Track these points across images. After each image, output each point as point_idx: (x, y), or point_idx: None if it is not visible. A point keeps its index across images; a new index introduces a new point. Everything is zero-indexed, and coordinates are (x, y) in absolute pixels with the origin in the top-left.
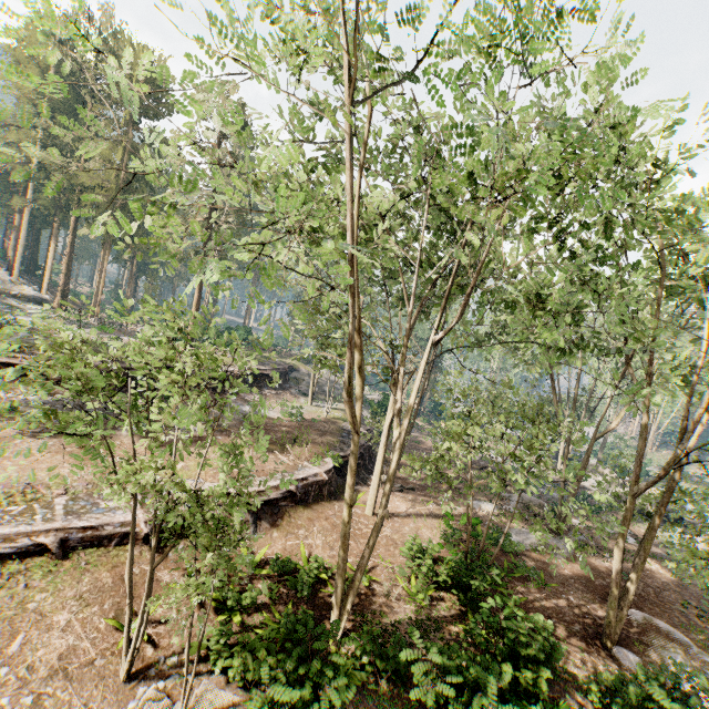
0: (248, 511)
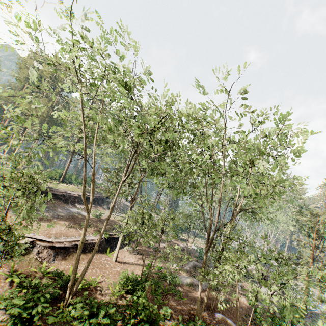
0: (53, 250)
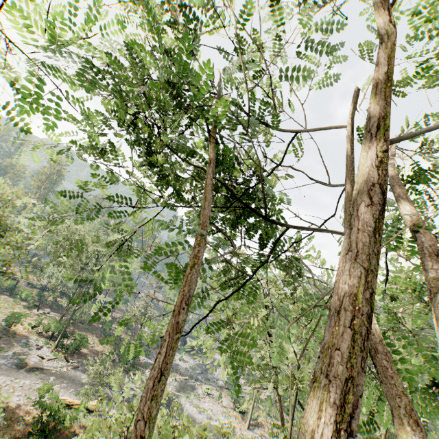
0: (28, 284)
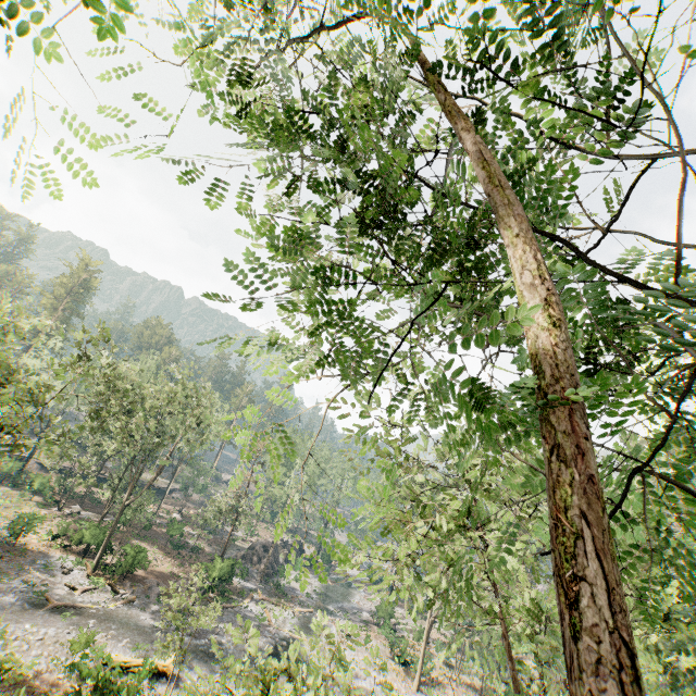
0: (42, 466)
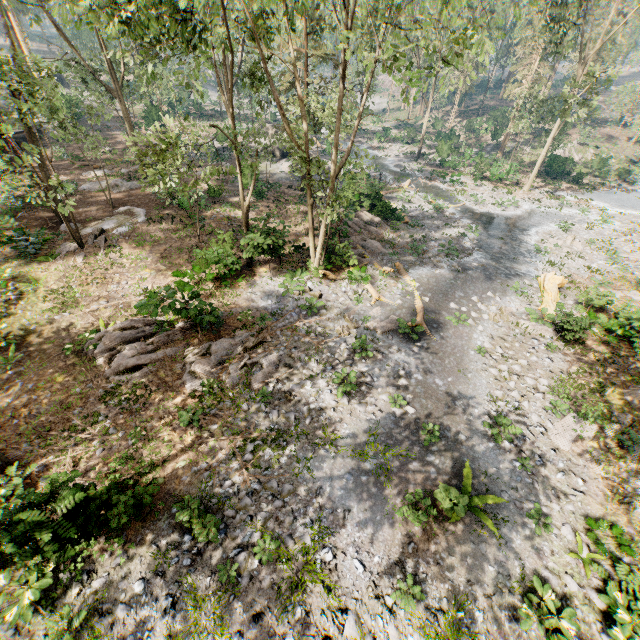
0: None
